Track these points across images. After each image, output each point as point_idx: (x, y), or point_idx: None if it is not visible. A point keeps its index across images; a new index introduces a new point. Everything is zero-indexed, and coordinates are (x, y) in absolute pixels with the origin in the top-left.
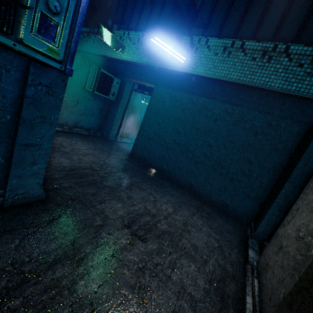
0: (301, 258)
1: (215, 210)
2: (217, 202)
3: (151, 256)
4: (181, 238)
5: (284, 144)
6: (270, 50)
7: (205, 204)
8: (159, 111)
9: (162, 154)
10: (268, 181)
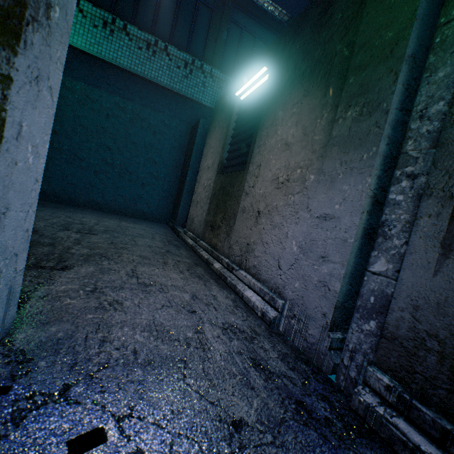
0: (209, 193)
1: (136, 219)
2: (135, 213)
3: (111, 239)
4: (125, 232)
5: (179, 143)
6: (153, 44)
7: (124, 217)
8: None
9: None
10: (175, 178)
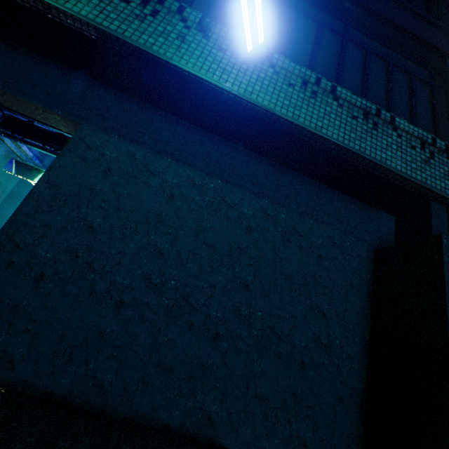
0: None
1: None
2: (286, 446)
3: None
4: None
5: (359, 275)
6: (373, 112)
7: None
8: (94, 192)
9: (99, 330)
10: (359, 350)
